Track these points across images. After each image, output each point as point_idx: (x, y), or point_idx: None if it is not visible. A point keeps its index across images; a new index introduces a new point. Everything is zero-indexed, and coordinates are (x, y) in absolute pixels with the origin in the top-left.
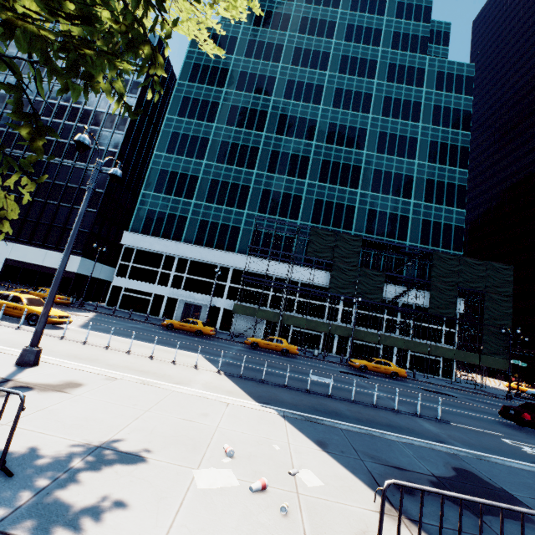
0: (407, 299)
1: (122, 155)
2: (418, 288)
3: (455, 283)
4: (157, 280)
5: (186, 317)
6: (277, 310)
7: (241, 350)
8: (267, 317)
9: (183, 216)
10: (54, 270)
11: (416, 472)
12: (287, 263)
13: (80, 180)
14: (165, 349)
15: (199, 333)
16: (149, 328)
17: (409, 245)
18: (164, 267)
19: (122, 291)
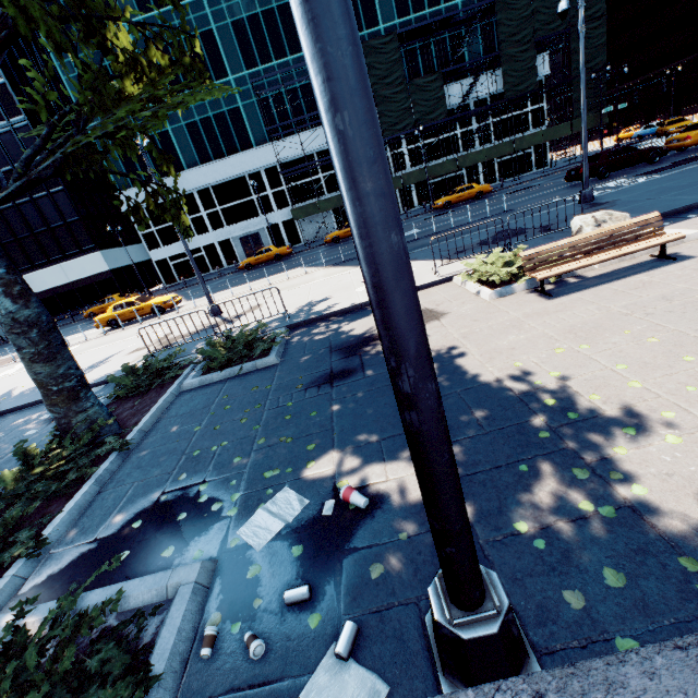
0: (476, 95)
1: (14, 84)
2: (488, 69)
3: (530, 37)
4: (194, 231)
5: (251, 252)
6: (337, 192)
7: (327, 250)
8: (331, 206)
9: (162, 134)
10: (87, 280)
11: (469, 245)
12: (320, 127)
13: (6, 158)
14: (270, 278)
15: (278, 257)
16: (233, 277)
17: (462, 4)
18: (190, 213)
19: (169, 262)
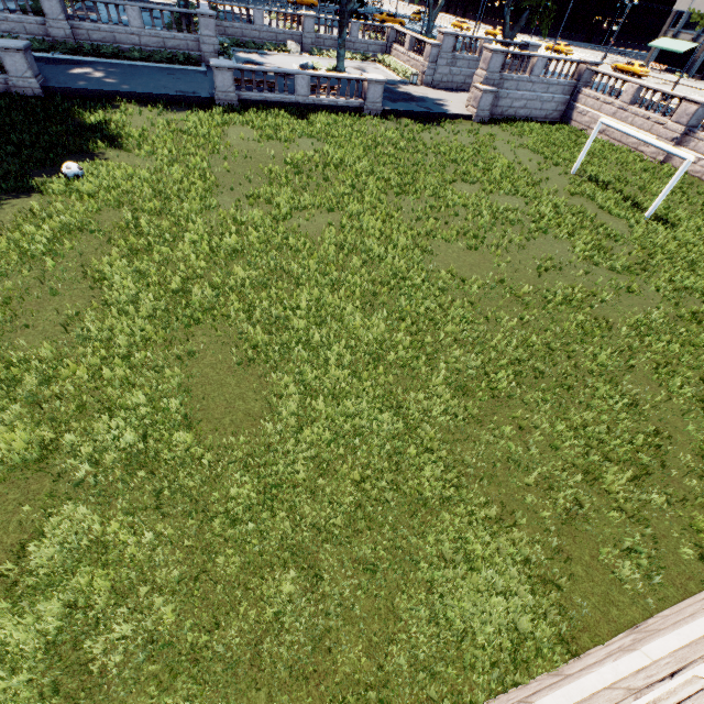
0: None
1: None
2: None
3: None
4: None
5: None
6: None
7: None
8: None
9: None
10: None
11: None
12: None
13: None
14: None
15: None
16: None
17: None
18: None
19: None
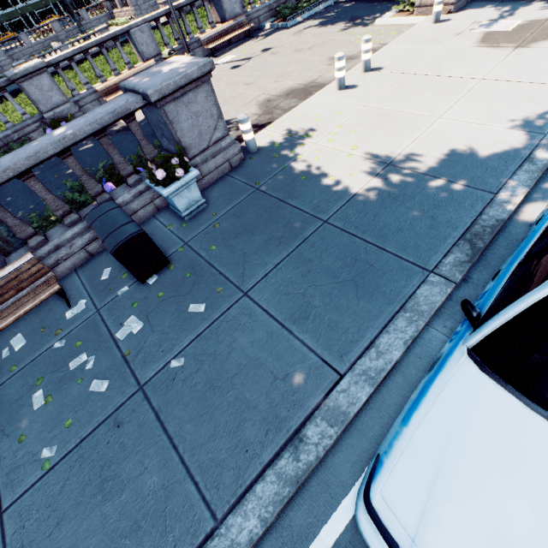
0: None
1: None
2: None
3: None
4: None
5: None
6: None
7: None
8: None
9: None
10: None
11: None
12: None
13: None
14: None
15: None
16: None
17: None
18: None
19: None
